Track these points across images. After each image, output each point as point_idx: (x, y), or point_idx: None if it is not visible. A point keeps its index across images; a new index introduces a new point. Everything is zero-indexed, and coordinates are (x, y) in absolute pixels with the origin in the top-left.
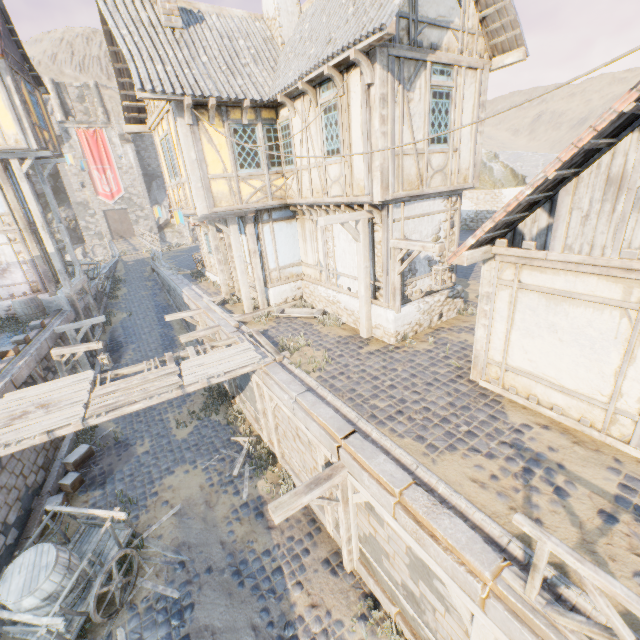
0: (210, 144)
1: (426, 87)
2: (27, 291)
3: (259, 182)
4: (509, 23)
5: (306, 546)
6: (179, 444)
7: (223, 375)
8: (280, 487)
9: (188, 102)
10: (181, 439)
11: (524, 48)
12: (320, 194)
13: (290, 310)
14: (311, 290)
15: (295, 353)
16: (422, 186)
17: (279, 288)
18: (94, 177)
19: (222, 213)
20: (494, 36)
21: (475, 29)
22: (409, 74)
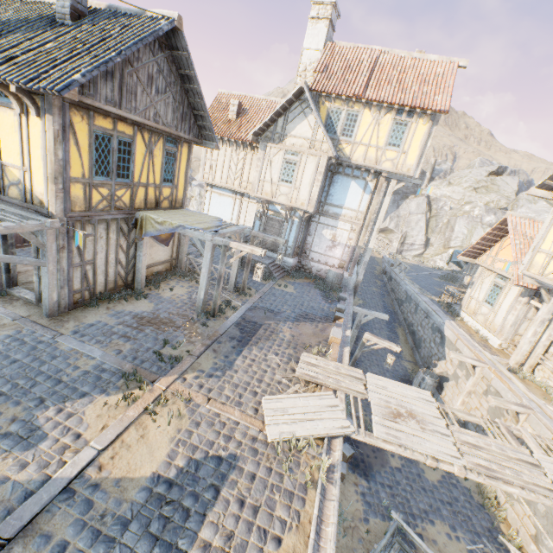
0: None
1: None
2: (336, 264)
3: None
4: None
5: None
6: (430, 487)
7: None
8: None
9: None
10: (431, 481)
11: None
12: None
13: None
14: None
15: None
16: None
17: None
18: None
19: None
20: None
21: None
22: None
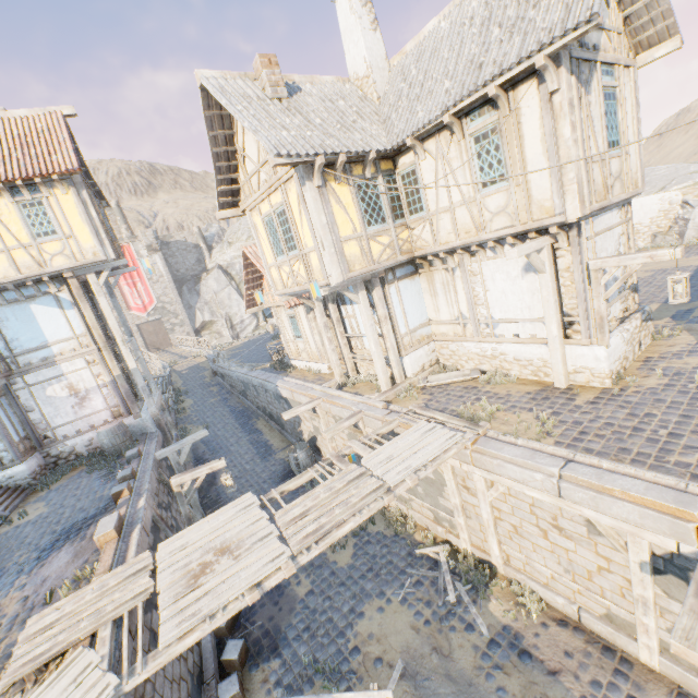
0: (338, 205)
1: (598, 89)
2: (108, 418)
3: (386, 238)
4: (659, 14)
5: (627, 692)
6: (347, 573)
7: (431, 465)
8: (525, 607)
9: (321, 161)
10: (346, 566)
11: (679, 36)
12: (472, 233)
13: (434, 377)
14: (452, 349)
15: (491, 422)
16: (608, 195)
17: (414, 354)
18: (125, 292)
19: (355, 278)
20: (638, 33)
21: (619, 29)
22: (585, 76)
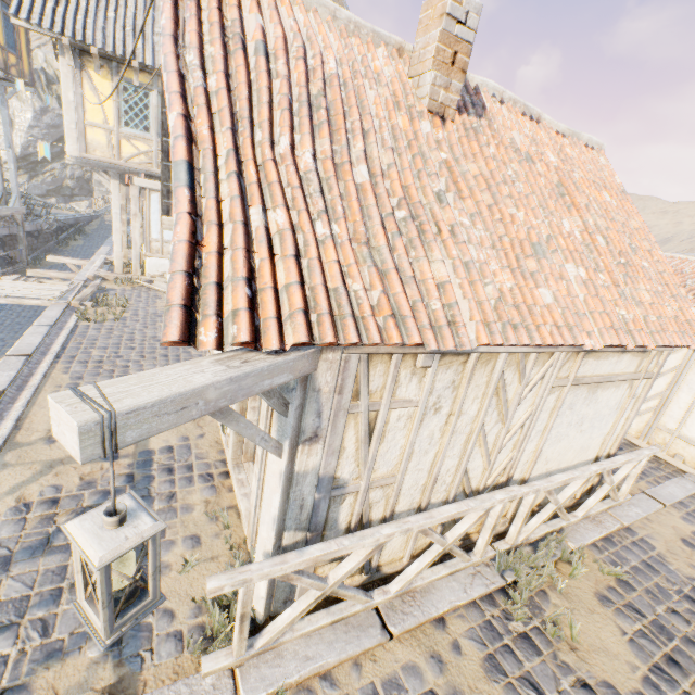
0: (93, 92)
1: None
2: None
3: (145, 146)
4: None
5: None
6: None
7: (3, 297)
8: None
9: (65, 43)
10: None
11: None
12: None
13: (159, 283)
14: None
15: (103, 308)
16: None
17: (157, 260)
18: None
19: (97, 162)
20: None
21: None
22: None
